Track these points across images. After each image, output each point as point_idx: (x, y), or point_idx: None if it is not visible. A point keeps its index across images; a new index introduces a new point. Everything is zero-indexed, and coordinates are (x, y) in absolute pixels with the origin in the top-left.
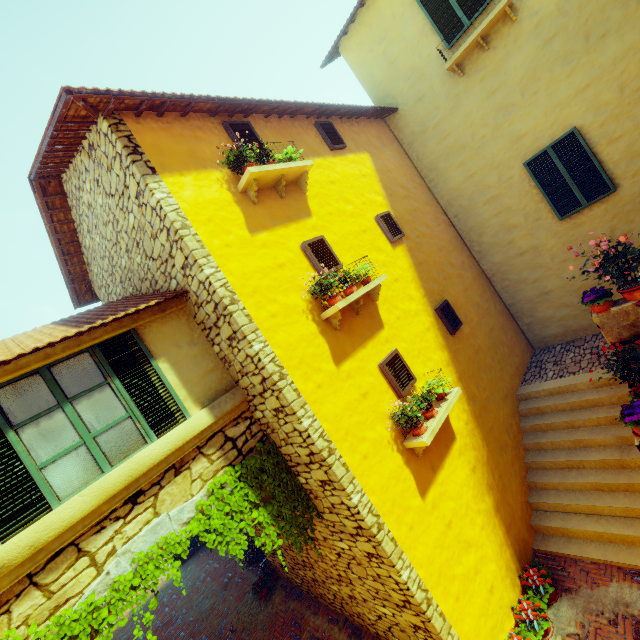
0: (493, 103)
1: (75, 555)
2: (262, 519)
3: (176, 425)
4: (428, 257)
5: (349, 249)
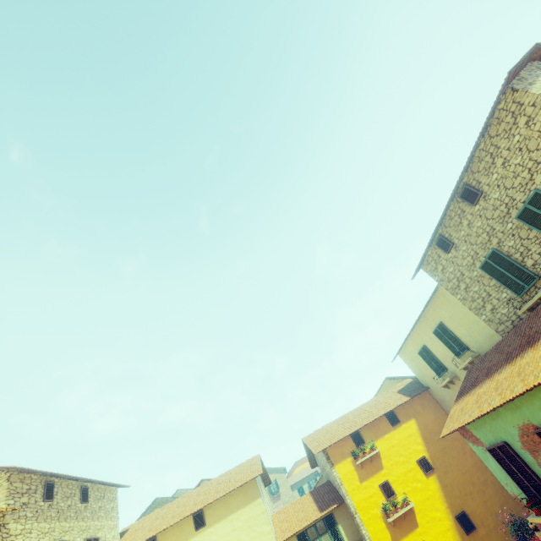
0: None
1: None
2: None
3: None
4: (453, 480)
5: (401, 483)
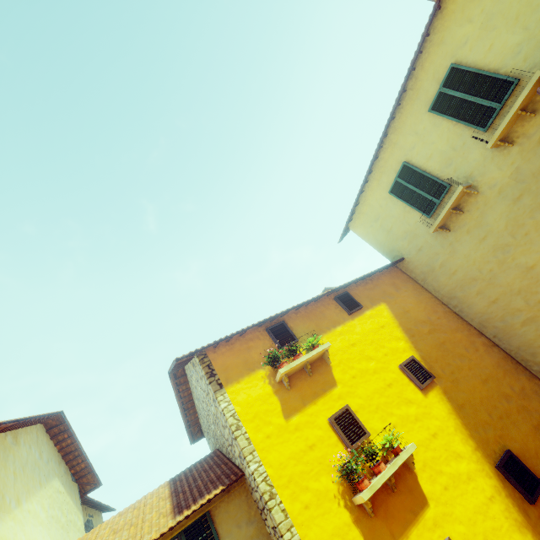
0: (487, 246)
1: None
2: None
3: None
4: (470, 394)
5: (376, 410)
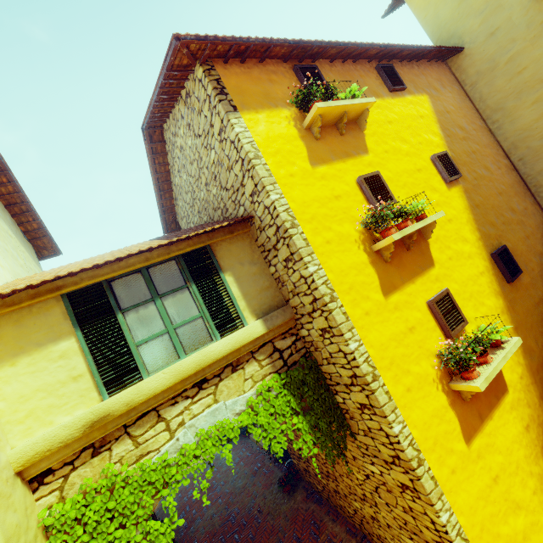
0: None
1: (156, 419)
2: (301, 426)
3: (236, 330)
4: (486, 200)
5: (403, 186)
